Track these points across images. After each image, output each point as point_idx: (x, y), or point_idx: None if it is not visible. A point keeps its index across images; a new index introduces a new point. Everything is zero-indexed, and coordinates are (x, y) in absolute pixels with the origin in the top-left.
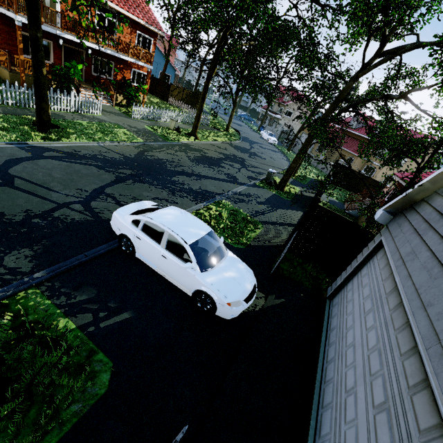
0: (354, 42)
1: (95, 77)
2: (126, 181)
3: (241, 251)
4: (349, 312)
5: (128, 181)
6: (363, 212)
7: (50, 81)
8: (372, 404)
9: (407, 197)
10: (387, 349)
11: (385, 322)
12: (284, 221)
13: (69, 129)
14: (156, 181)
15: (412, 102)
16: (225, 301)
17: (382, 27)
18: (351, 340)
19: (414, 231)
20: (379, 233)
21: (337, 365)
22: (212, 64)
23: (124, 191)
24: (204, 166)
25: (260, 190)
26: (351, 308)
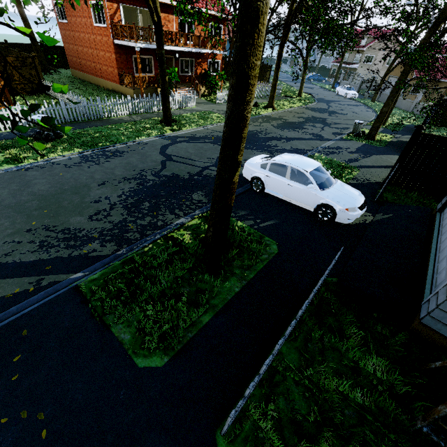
0: None
1: (182, 76)
2: None
3: None
4: None
5: None
6: None
7: (156, 89)
8: None
9: None
10: None
11: None
12: (380, 164)
13: (181, 121)
14: (255, 147)
15: None
16: (344, 207)
17: None
18: None
19: None
20: None
21: None
22: (284, 29)
23: None
24: (289, 130)
25: (348, 142)
26: None
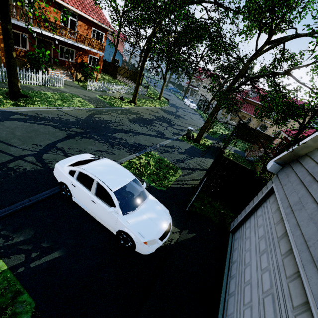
0: (249, 33)
1: (61, 60)
2: (75, 137)
3: (163, 192)
4: (247, 249)
5: (77, 137)
6: (257, 163)
7: (25, 63)
8: None
9: (293, 152)
10: (280, 297)
11: (277, 266)
12: (198, 166)
13: (35, 97)
14: (100, 137)
15: (293, 77)
16: (142, 240)
17: (269, 22)
18: (248, 278)
19: (300, 182)
20: (271, 180)
21: (236, 301)
22: (146, 50)
23: (72, 145)
24: (139, 125)
25: (181, 142)
26: (249, 245)
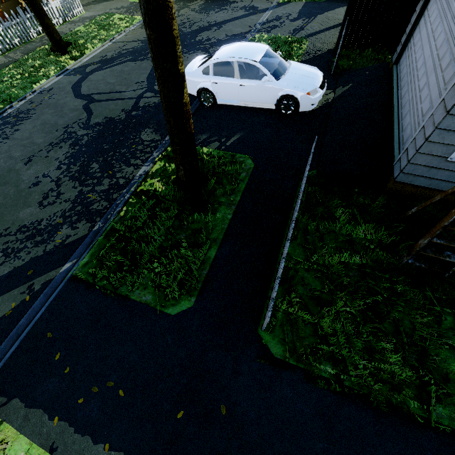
0: None
1: None
2: None
3: None
4: (418, 49)
5: None
6: None
7: None
8: (440, 73)
9: None
10: (454, 31)
11: (452, 17)
12: (327, 25)
13: (78, 41)
14: (185, 49)
15: None
16: (305, 93)
17: None
18: (421, 64)
19: None
20: None
21: (410, 90)
22: None
23: None
24: (215, 12)
25: (287, 6)
26: (420, 44)
